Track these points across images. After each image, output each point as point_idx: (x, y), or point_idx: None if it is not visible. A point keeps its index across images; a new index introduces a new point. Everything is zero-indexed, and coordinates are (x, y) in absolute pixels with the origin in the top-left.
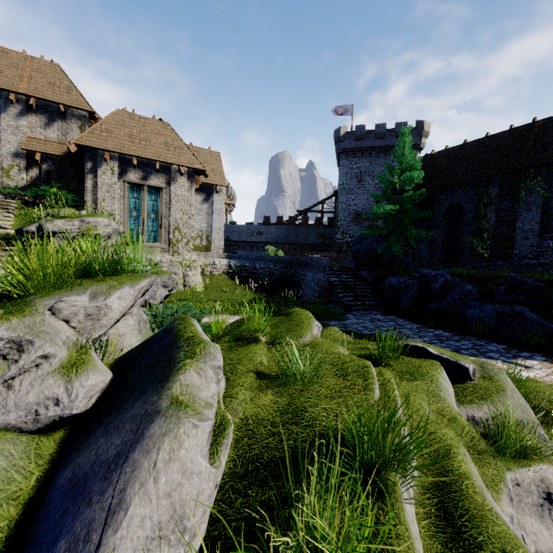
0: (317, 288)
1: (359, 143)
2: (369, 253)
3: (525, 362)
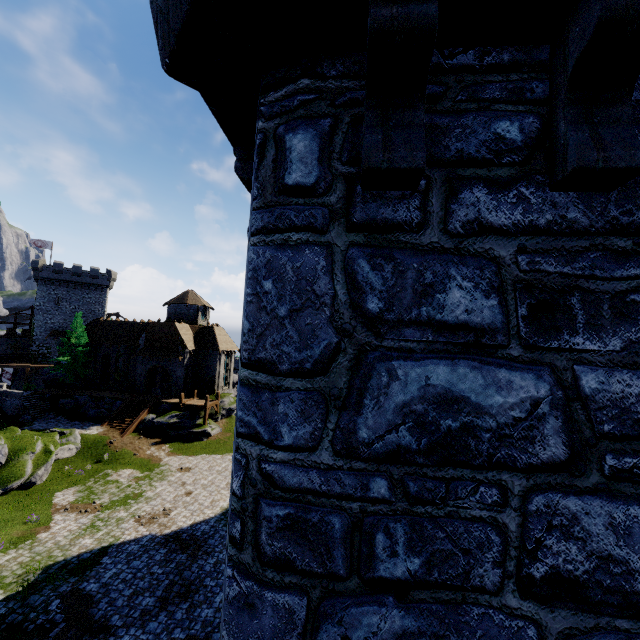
0: (15, 410)
1: (58, 275)
2: (55, 380)
3: (93, 427)
